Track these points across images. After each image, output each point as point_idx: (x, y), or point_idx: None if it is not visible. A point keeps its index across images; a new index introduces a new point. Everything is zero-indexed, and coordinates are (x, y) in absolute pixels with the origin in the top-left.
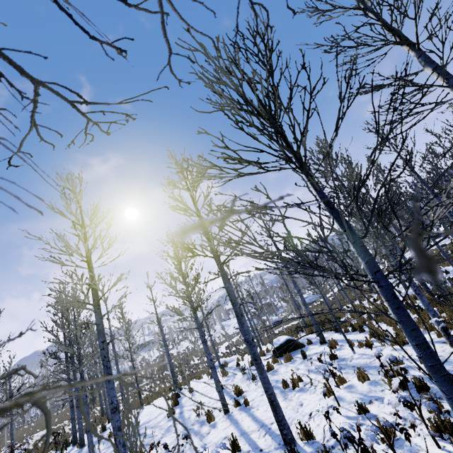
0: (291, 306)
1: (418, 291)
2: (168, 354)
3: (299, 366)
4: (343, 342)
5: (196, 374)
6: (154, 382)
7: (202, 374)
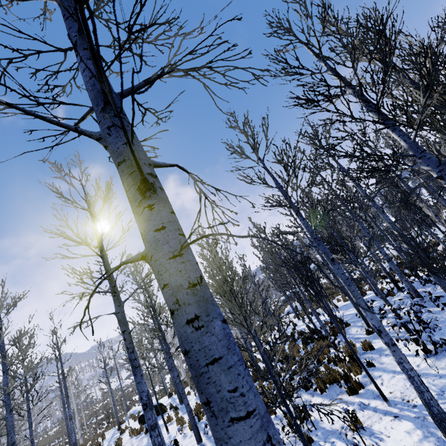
0: (179, 360)
1: (182, 395)
2: (66, 417)
3: (135, 444)
4: (183, 413)
5: (108, 427)
6: (85, 430)
7: (113, 427)
